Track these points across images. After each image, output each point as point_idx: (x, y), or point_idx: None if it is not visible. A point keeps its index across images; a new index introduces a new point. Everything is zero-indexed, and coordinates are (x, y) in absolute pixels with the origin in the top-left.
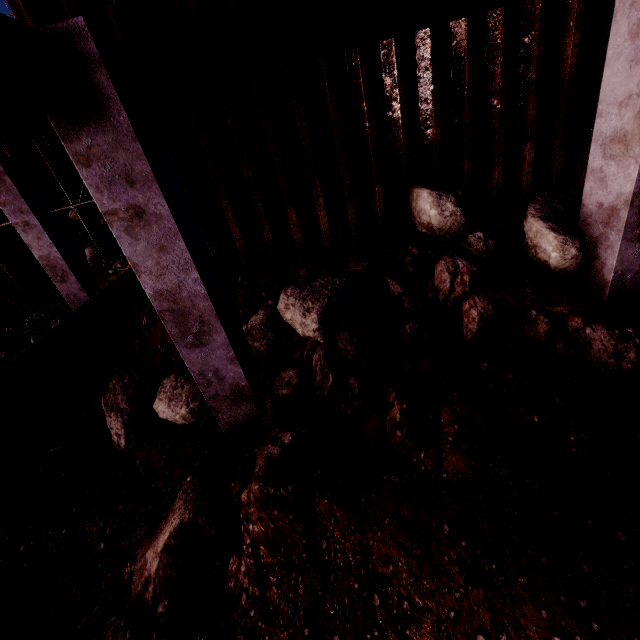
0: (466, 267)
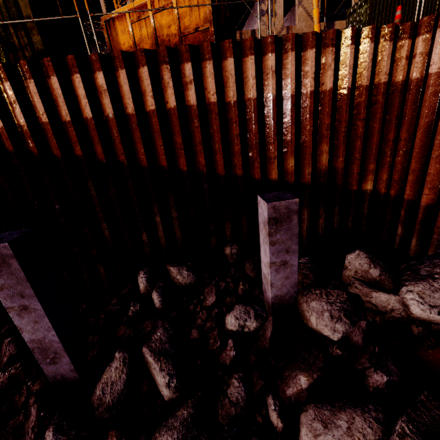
0: (9, 351)
